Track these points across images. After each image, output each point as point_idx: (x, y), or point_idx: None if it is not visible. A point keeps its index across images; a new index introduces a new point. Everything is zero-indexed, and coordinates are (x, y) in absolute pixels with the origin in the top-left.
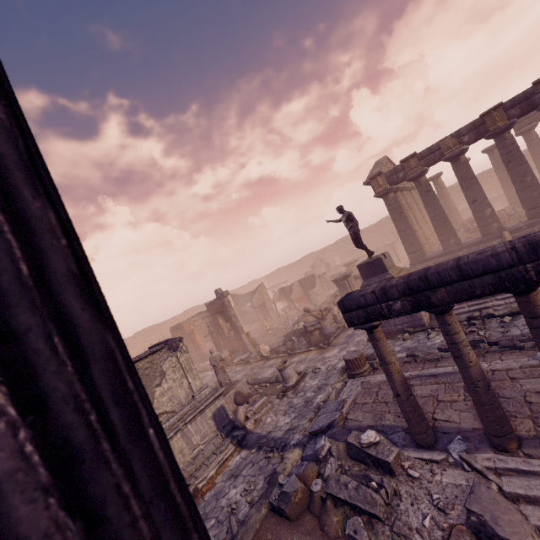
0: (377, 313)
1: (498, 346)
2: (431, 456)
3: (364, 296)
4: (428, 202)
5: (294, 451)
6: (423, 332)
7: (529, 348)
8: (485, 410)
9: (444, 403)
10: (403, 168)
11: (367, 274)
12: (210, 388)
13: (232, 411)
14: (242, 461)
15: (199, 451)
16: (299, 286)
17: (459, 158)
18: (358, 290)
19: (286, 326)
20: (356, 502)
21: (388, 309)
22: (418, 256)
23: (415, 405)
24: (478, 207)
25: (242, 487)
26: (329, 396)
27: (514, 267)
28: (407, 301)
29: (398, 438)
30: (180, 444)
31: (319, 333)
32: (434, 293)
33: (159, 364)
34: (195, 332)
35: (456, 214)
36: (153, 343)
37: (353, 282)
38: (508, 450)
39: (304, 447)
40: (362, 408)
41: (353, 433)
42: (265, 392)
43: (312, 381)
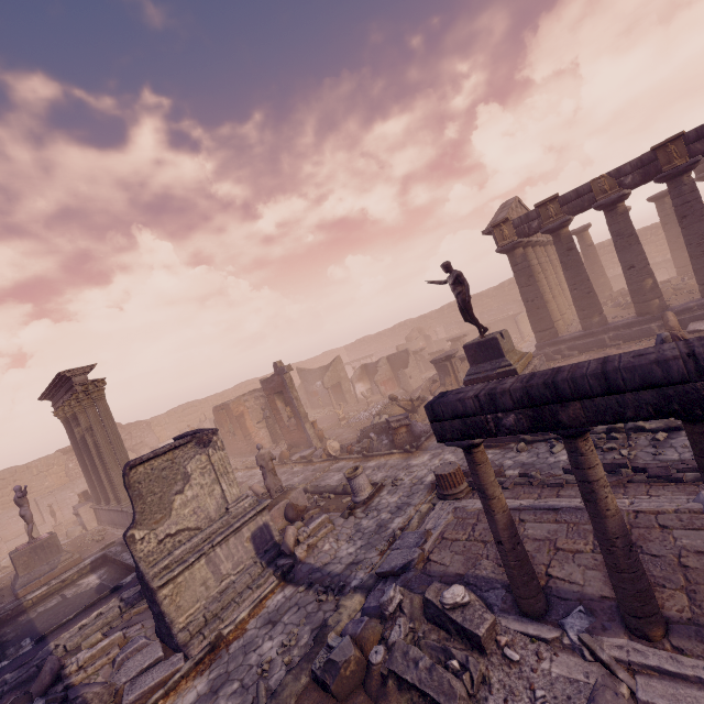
0: (480, 427)
1: (646, 474)
2: (539, 631)
3: (462, 401)
4: (568, 263)
5: (353, 598)
6: (544, 442)
7: (689, 482)
8: (622, 579)
9: (564, 553)
10: (539, 215)
11: (476, 358)
12: (251, 499)
13: (281, 528)
14: (285, 601)
15: (229, 584)
16: (386, 364)
17: (616, 206)
18: (456, 390)
19: (365, 415)
20: (428, 689)
21: (496, 423)
22: (547, 337)
23: (523, 558)
24: (636, 275)
25: (280, 639)
26: (410, 521)
27: (689, 382)
28: (523, 415)
29: (496, 598)
30: (203, 573)
31: (406, 432)
32: (564, 407)
33: (182, 463)
34: (245, 416)
35: (605, 283)
36: (192, 425)
37: (459, 364)
38: (649, 638)
39: (368, 593)
40: (451, 547)
41: (434, 585)
42: (327, 507)
43: (390, 497)
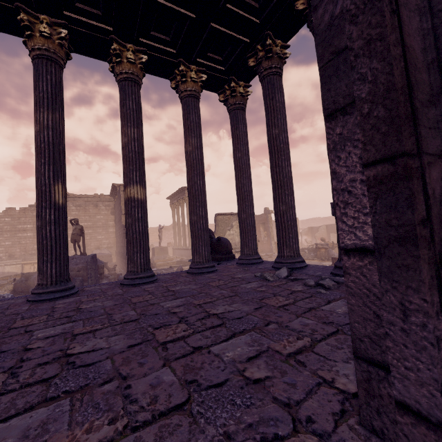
0: None
1: None
2: None
3: None
4: None
5: None
6: None
7: None
8: None
9: None
10: None
11: None
12: None
13: None
14: None
15: None
16: (325, 229)
17: None
18: None
19: None
20: None
21: None
22: None
23: None
24: None
25: None
26: None
27: None
28: None
29: None
30: None
31: (324, 251)
32: None
33: (231, 221)
34: None
35: None
36: None
37: None
38: None
39: None
40: None
41: None
42: None
43: None
